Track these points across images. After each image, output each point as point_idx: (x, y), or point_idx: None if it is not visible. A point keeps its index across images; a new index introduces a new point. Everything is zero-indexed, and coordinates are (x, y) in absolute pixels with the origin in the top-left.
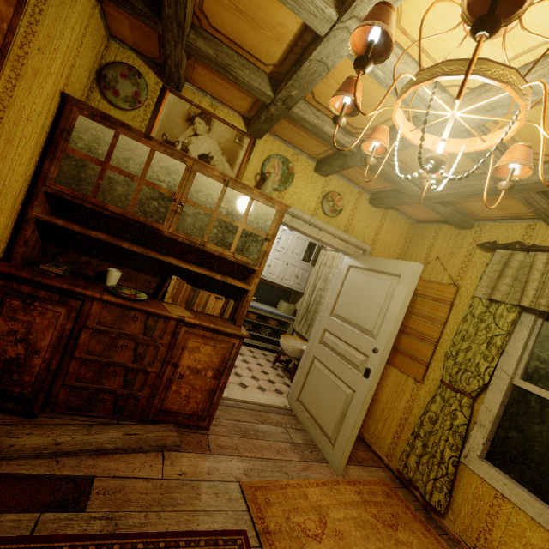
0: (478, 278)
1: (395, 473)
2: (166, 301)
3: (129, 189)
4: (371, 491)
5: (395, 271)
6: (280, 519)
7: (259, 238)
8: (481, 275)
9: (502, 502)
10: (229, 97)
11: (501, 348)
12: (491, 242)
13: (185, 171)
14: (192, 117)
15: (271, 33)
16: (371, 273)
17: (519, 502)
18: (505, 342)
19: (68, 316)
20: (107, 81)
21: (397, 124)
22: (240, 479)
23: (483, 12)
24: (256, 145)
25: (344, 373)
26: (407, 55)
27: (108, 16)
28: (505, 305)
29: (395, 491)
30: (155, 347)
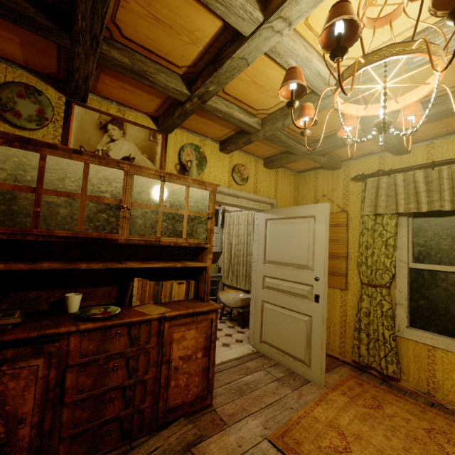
0: (358, 202)
1: (352, 364)
2: (135, 305)
3: (72, 208)
4: (349, 387)
5: (308, 214)
6: (315, 451)
7: (202, 218)
8: (362, 199)
9: (434, 351)
10: (137, 101)
11: (395, 246)
12: (361, 174)
13: (125, 177)
14: (104, 125)
15: (188, 38)
16: (288, 220)
17: (445, 346)
18: (396, 241)
19: (48, 365)
20: (3, 104)
21: (336, 100)
22: (265, 435)
23: (438, 3)
24: (169, 139)
25: (296, 305)
26: (310, 46)
27: None
28: (387, 216)
29: (361, 378)
30: (145, 354)
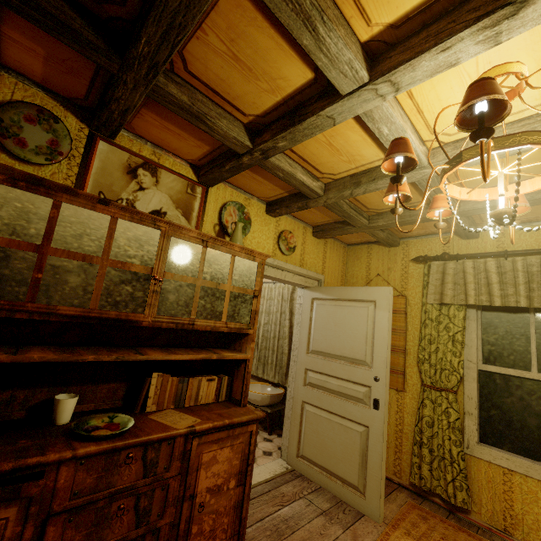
0: (419, 286)
1: (410, 489)
2: (149, 410)
3: (87, 276)
4: (412, 523)
5: (367, 297)
6: None
7: (247, 296)
8: (424, 284)
9: (511, 476)
10: (179, 145)
11: (463, 343)
12: (424, 256)
13: (161, 239)
14: (134, 169)
15: (267, 85)
16: (341, 302)
17: (524, 470)
18: (464, 337)
19: (23, 517)
20: (4, 127)
21: (444, 180)
22: None
23: None
24: (209, 193)
25: (348, 411)
26: (405, 115)
27: (5, 41)
28: (455, 306)
29: (423, 509)
30: (163, 487)
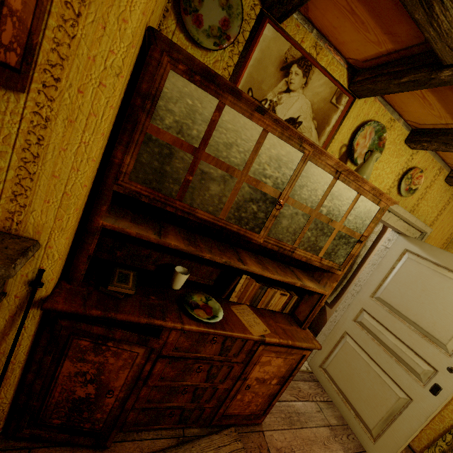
0: None
1: None
2: (232, 300)
3: (225, 187)
4: None
5: None
6: None
7: (351, 239)
8: None
9: None
10: (351, 37)
11: None
12: None
13: (300, 164)
14: (288, 64)
15: None
16: (446, 271)
17: None
18: None
19: (146, 356)
20: None
21: None
22: None
23: None
24: (353, 106)
25: (394, 371)
26: None
27: None
28: None
29: None
30: (229, 366)
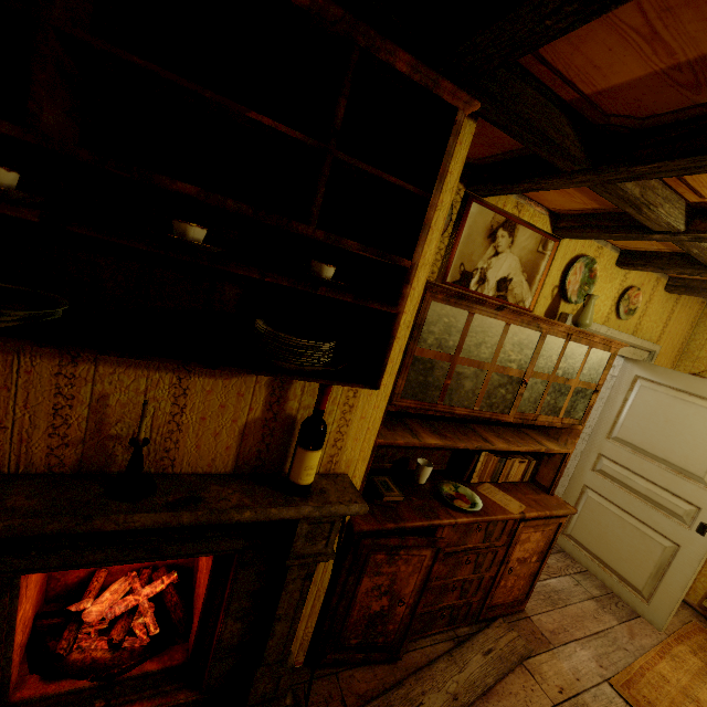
0: None
1: (696, 609)
2: (473, 481)
3: (477, 381)
4: (699, 645)
5: None
6: None
7: (588, 391)
8: None
9: None
10: (555, 198)
11: None
12: None
13: (539, 342)
14: (494, 231)
15: None
16: (687, 396)
17: None
18: None
19: (433, 557)
20: None
21: None
22: (603, 675)
23: None
24: (559, 248)
25: (653, 519)
26: None
27: None
28: None
29: None
30: (493, 552)
